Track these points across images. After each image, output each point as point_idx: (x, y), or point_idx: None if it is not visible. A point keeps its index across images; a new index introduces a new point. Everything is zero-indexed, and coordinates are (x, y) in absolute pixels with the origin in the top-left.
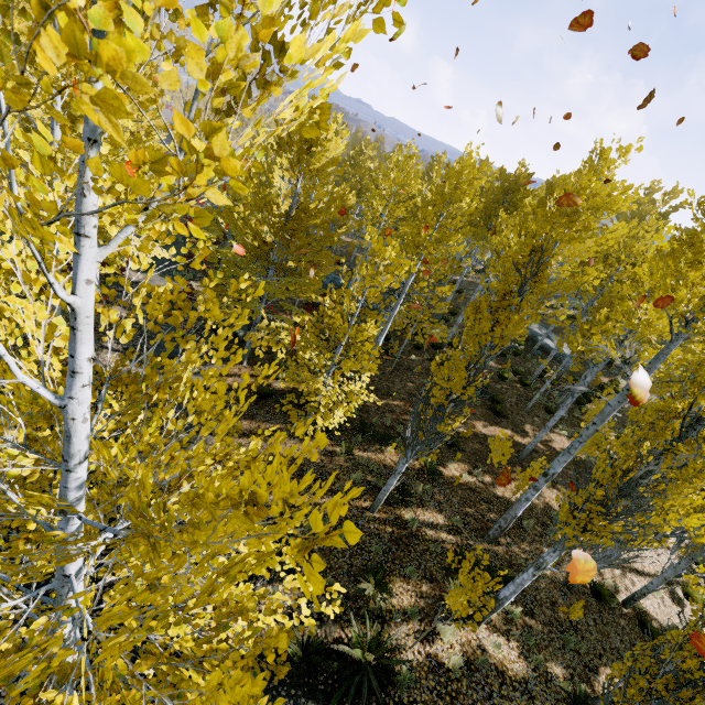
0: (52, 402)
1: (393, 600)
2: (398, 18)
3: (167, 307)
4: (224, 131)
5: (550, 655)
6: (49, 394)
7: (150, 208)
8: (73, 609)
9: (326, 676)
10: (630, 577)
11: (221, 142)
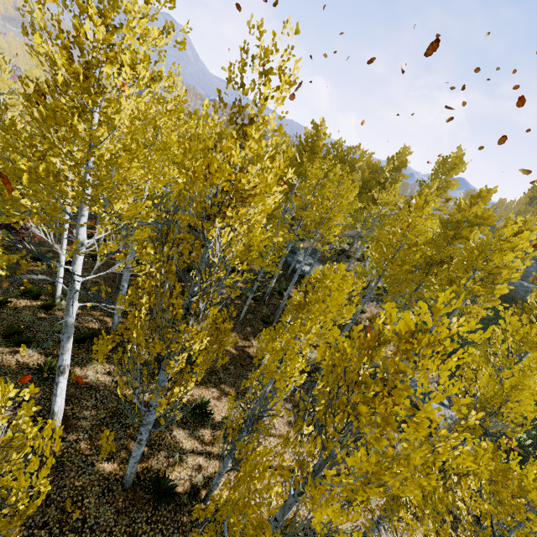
0: None
1: None
2: None
3: None
4: None
5: None
6: None
7: None
8: None
9: None
10: None
11: None
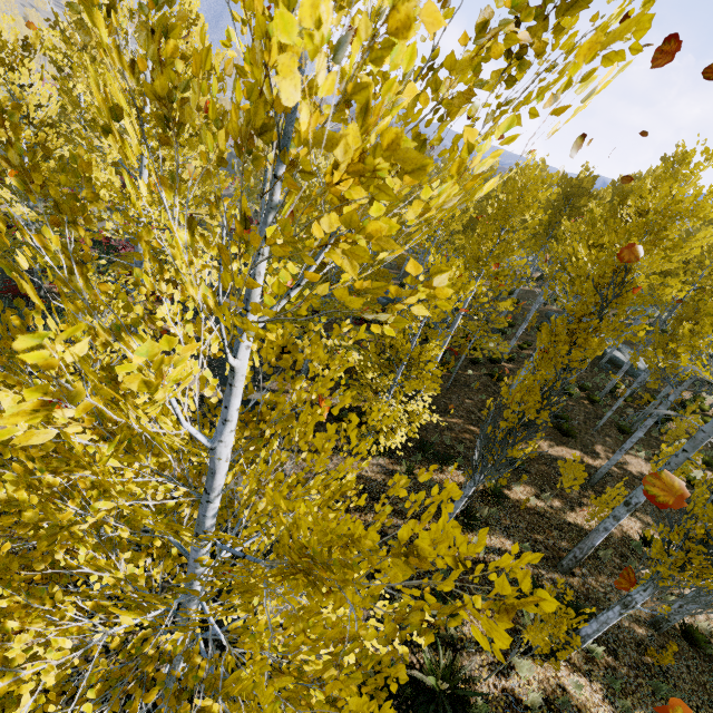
0: (205, 445)
1: (464, 628)
2: (532, 111)
3: (278, 351)
4: (448, 273)
5: (638, 702)
6: (203, 439)
7: (301, 284)
8: (255, 635)
9: (400, 701)
10: None
11: (442, 279)
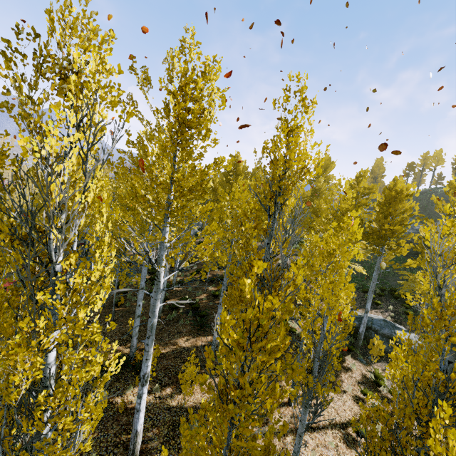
0: None
1: None
2: None
3: None
4: None
5: None
6: None
7: None
8: None
9: None
10: (303, 439)
11: None
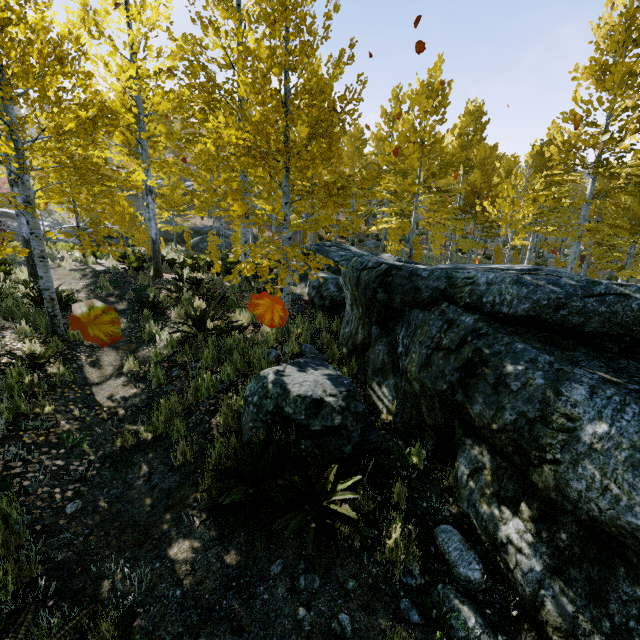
0: None
1: None
2: None
3: None
4: None
5: None
6: None
7: None
8: None
9: None
10: None
11: None
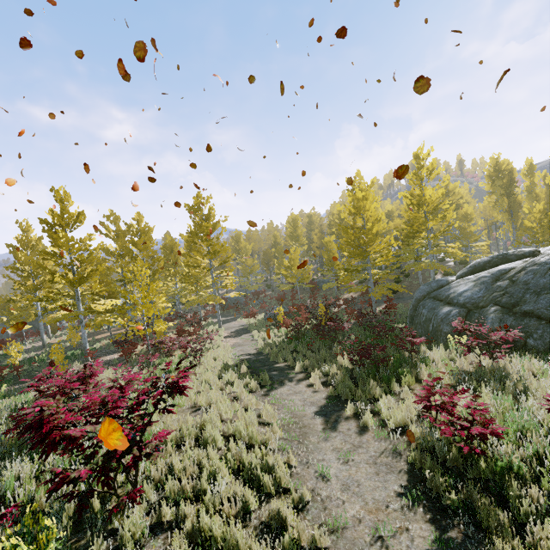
0: None
1: None
2: None
3: None
4: None
5: None
6: None
7: None
8: None
9: None
10: None
11: None
